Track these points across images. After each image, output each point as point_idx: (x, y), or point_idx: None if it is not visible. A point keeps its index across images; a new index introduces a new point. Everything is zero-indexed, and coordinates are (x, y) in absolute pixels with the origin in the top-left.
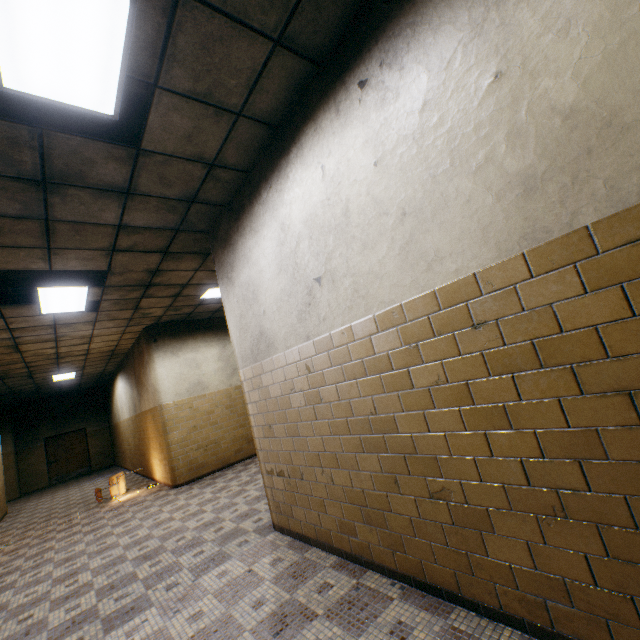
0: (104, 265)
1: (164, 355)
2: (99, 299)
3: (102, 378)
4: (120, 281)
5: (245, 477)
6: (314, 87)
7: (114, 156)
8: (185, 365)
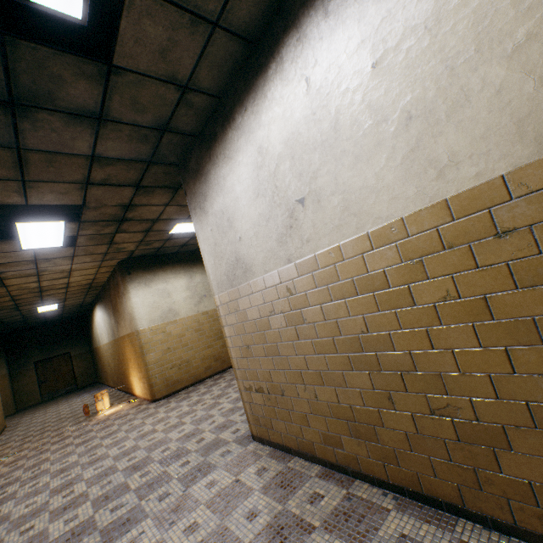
0: (79, 199)
1: (138, 286)
2: (76, 234)
3: (82, 309)
4: (95, 216)
5: (217, 391)
6: None
7: (84, 73)
8: (157, 295)
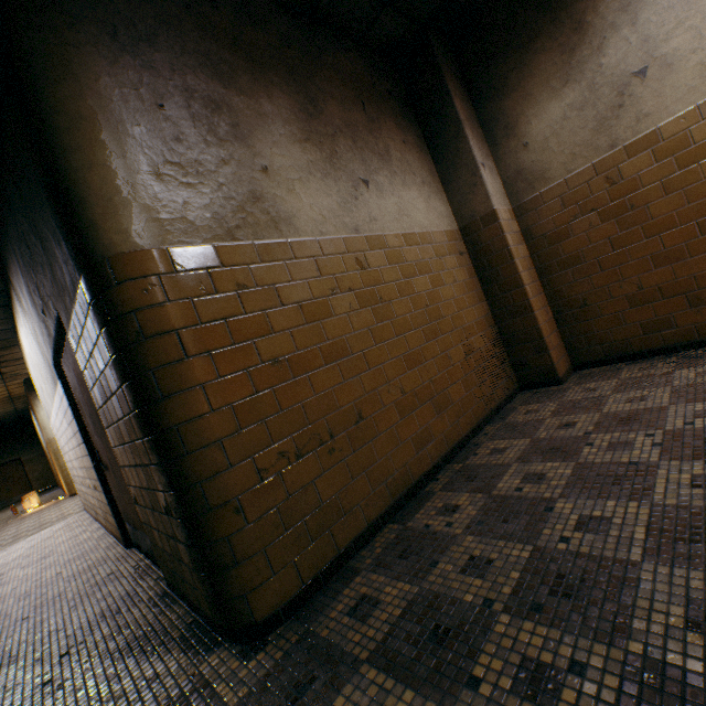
0: None
1: None
2: None
3: (21, 413)
4: None
5: None
6: (9, 299)
7: None
8: None
